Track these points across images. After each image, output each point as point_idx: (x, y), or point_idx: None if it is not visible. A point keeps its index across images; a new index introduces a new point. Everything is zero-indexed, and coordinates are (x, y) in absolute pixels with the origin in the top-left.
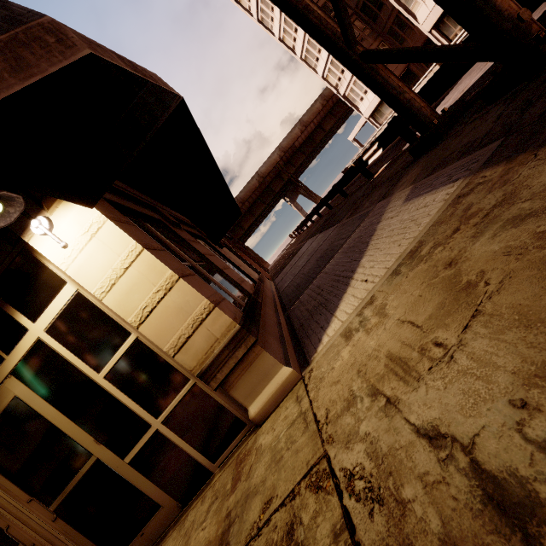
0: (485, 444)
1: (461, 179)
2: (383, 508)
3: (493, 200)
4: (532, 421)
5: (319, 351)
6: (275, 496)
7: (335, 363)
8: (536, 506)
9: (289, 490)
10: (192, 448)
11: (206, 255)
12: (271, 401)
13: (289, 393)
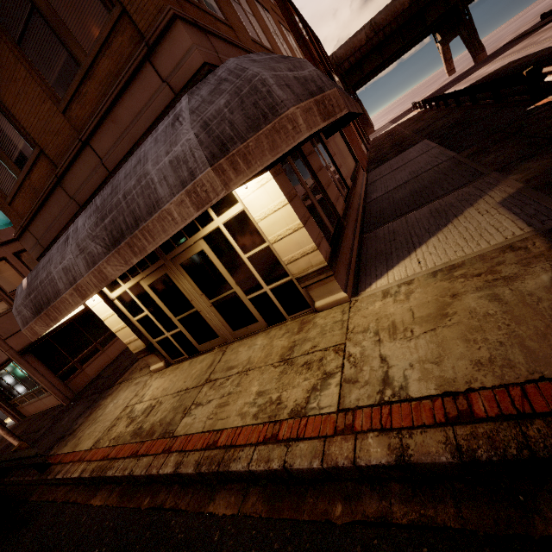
0: (394, 369)
1: (531, 229)
2: (355, 368)
3: (509, 272)
4: (409, 370)
5: (366, 291)
6: (318, 346)
7: (370, 306)
8: (391, 385)
9: (325, 347)
10: (280, 305)
11: (318, 173)
12: (329, 304)
13: (340, 305)
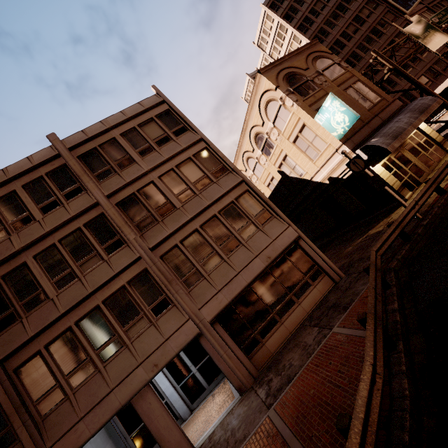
0: None
1: None
2: None
3: None
4: None
5: None
6: None
7: None
8: None
9: None
10: (437, 155)
11: None
12: None
13: None
